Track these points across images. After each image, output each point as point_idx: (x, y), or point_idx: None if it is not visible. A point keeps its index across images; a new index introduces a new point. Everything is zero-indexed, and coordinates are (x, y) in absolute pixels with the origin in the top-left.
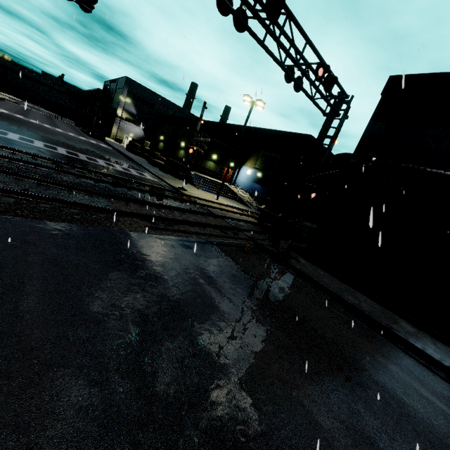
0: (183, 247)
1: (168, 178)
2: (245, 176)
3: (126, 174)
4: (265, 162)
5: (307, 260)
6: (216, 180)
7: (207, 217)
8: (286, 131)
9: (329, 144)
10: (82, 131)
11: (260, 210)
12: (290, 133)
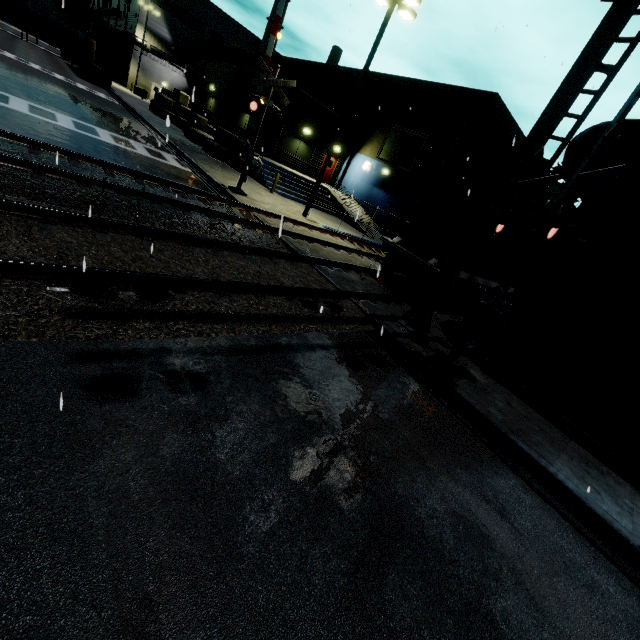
0: (174, 383)
1: (214, 167)
2: (360, 174)
3: (116, 150)
4: (398, 147)
5: (485, 370)
6: (308, 177)
7: (274, 262)
8: (447, 85)
9: (600, 90)
10: (70, 68)
11: (389, 247)
12: (454, 88)
